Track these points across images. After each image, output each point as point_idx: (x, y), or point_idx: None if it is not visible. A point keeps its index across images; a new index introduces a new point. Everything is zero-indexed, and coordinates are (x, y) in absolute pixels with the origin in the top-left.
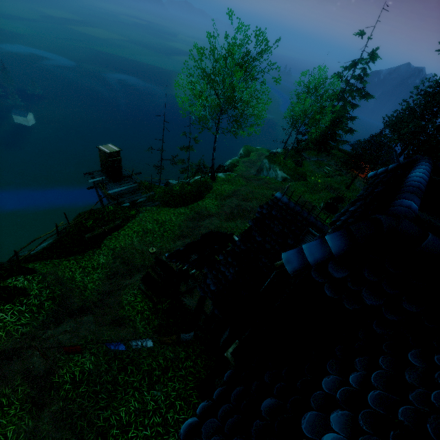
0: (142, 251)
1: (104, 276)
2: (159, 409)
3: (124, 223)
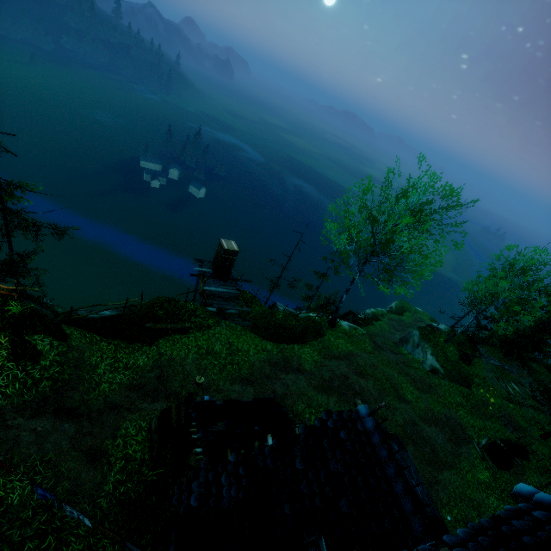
0: (189, 374)
1: (127, 382)
2: None
3: (194, 330)
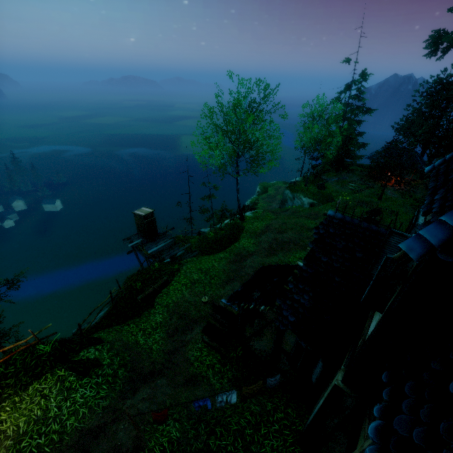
0: (195, 302)
1: (165, 335)
2: None
3: (171, 278)
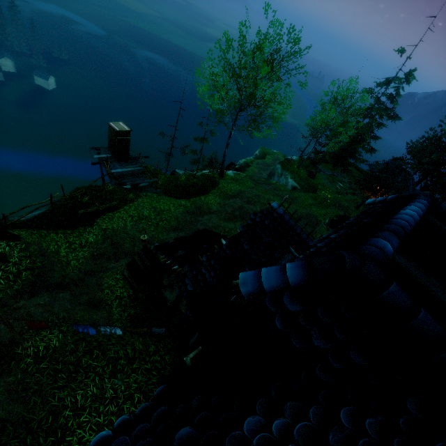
0: (133, 236)
1: (89, 255)
2: (117, 398)
3: (121, 205)
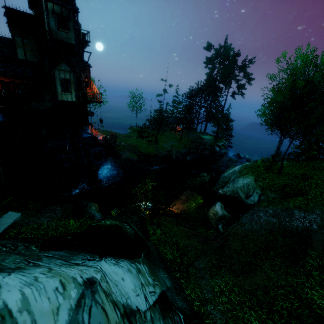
0: None
1: None
2: None
3: None
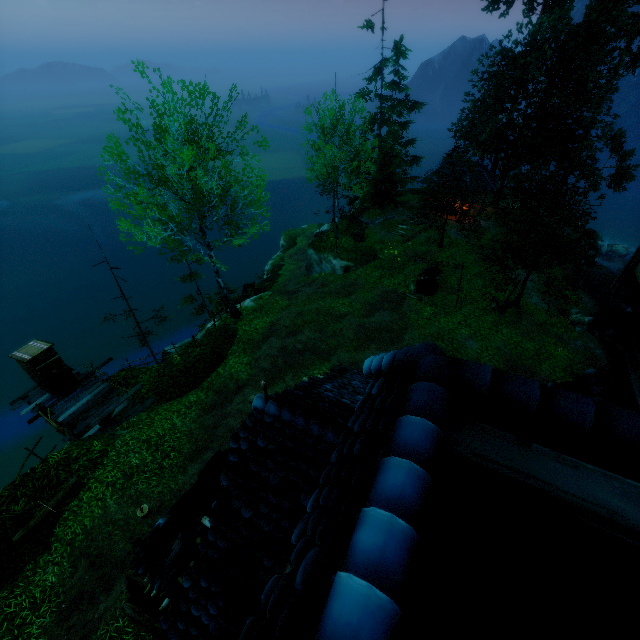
0: (126, 520)
1: (53, 619)
2: None
3: (89, 475)
